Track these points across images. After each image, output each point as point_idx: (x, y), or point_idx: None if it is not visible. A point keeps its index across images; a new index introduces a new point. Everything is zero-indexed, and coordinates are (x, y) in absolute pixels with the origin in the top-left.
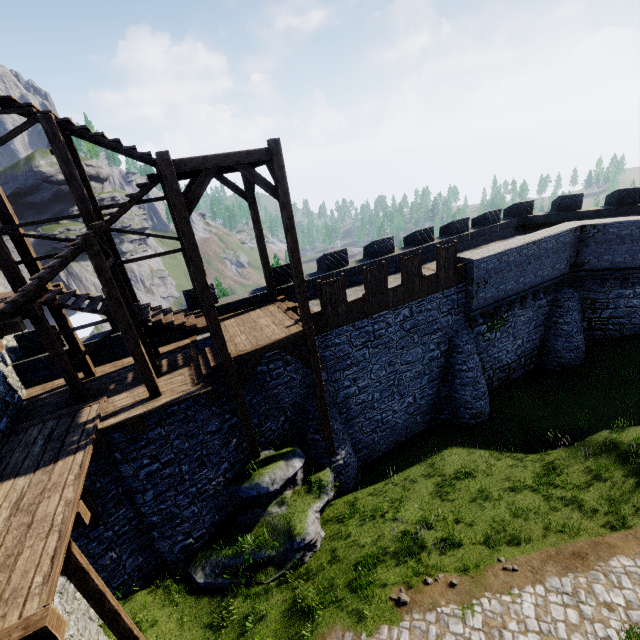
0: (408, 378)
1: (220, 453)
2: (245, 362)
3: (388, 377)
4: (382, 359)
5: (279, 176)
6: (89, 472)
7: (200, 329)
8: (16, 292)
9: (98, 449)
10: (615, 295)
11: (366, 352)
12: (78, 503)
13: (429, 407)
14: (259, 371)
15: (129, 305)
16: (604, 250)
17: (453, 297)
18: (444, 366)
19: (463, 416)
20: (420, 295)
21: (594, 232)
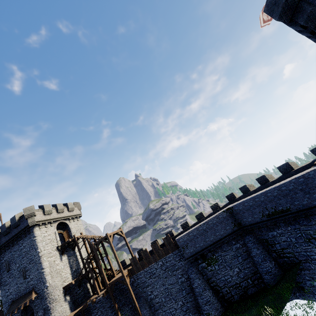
0: (174, 291)
1: (110, 315)
2: (118, 285)
3: (165, 291)
4: (159, 282)
5: (108, 239)
6: (87, 314)
7: (111, 275)
8: (85, 270)
9: (86, 307)
10: (271, 235)
11: (152, 280)
12: (72, 315)
13: (194, 308)
14: (122, 288)
15: (99, 270)
16: (242, 216)
17: (178, 253)
18: (190, 285)
19: (204, 315)
20: (163, 256)
21: (233, 209)
